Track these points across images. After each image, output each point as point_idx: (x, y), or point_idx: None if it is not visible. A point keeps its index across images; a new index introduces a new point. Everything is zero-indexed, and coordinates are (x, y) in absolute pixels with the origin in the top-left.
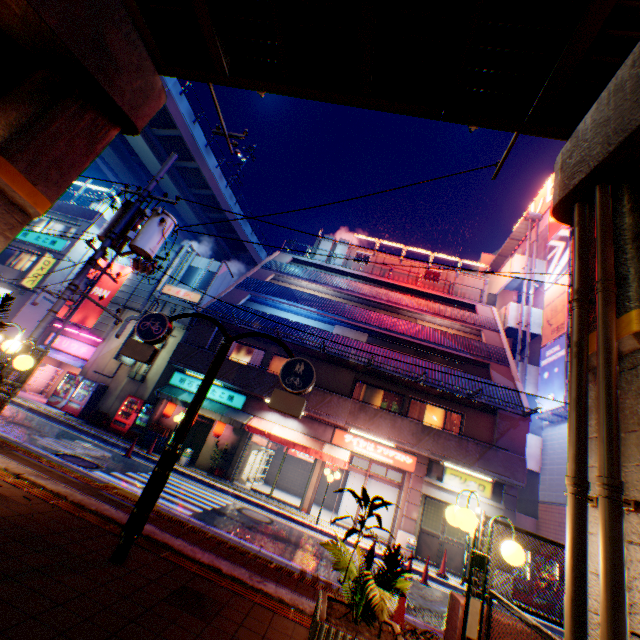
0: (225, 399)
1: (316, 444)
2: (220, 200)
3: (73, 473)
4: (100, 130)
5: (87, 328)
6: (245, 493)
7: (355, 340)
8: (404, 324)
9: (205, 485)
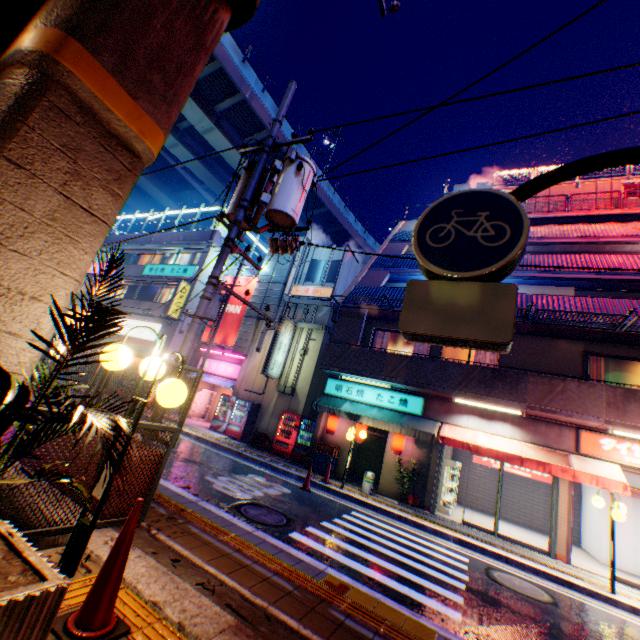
0: (396, 404)
1: (553, 457)
2: (318, 193)
3: (274, 563)
4: (204, 7)
5: (228, 347)
6: (467, 535)
7: (567, 296)
8: (635, 260)
9: (410, 525)
